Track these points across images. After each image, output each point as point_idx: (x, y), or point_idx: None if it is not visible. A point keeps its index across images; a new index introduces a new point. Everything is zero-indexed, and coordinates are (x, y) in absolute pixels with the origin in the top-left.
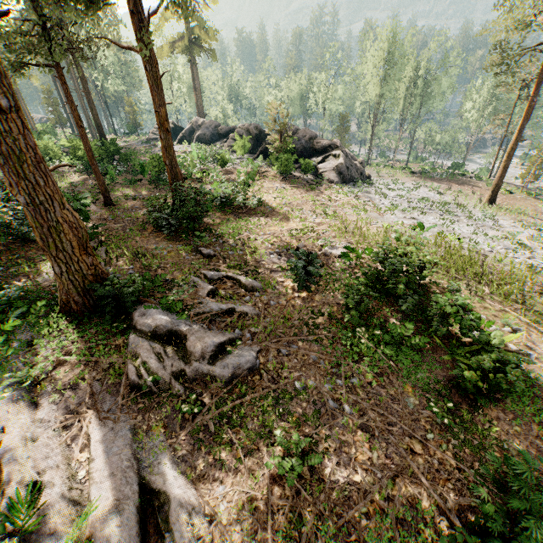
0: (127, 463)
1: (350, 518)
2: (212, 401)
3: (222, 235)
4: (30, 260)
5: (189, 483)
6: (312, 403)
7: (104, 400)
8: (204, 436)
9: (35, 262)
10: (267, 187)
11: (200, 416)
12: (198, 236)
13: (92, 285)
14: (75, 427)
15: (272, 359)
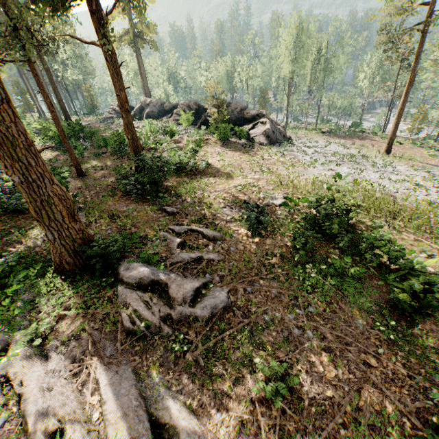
0: (136, 402)
1: (330, 429)
2: (198, 339)
3: (181, 195)
4: (21, 229)
5: (191, 413)
6: (280, 332)
7: (105, 346)
8: (195, 370)
9: (25, 230)
10: (211, 151)
11: (190, 352)
12: (161, 197)
13: (81, 247)
14: (84, 373)
15: (241, 297)
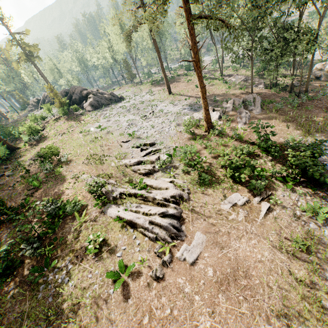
0: None
1: None
2: None
3: (18, 157)
4: None
5: None
6: None
7: None
8: None
9: None
10: (57, 125)
11: None
12: (4, 162)
13: None
14: None
15: None
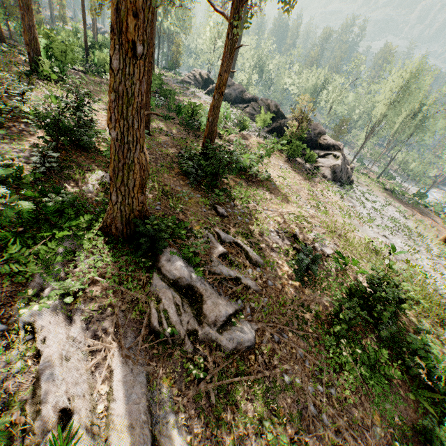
0: (144, 417)
1: None
2: (216, 371)
3: (234, 198)
4: (79, 166)
5: None
6: (296, 402)
7: (126, 334)
8: (204, 403)
9: (83, 169)
10: (274, 163)
11: (204, 382)
12: (217, 194)
13: (136, 220)
14: (100, 355)
15: (266, 342)
